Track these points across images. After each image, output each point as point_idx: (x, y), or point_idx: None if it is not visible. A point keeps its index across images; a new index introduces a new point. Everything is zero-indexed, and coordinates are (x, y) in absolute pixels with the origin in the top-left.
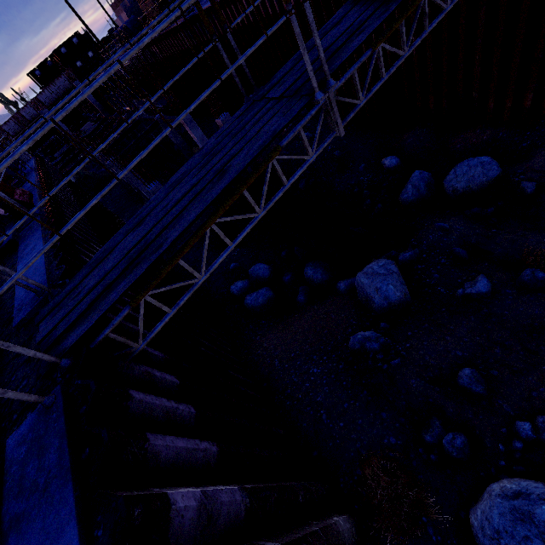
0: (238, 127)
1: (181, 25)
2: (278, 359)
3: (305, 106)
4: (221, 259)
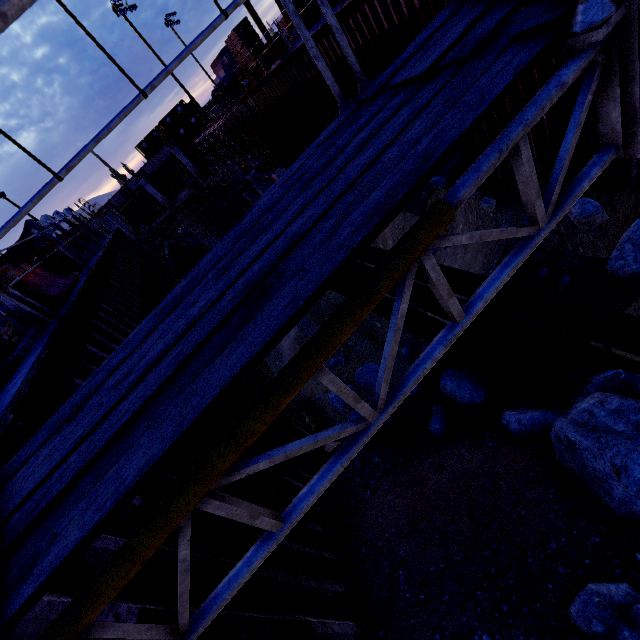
0: (317, 163)
1: (277, 69)
2: (403, 571)
3: (534, 59)
4: (246, 574)
